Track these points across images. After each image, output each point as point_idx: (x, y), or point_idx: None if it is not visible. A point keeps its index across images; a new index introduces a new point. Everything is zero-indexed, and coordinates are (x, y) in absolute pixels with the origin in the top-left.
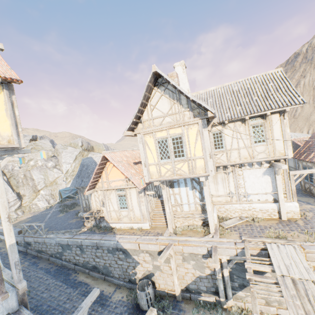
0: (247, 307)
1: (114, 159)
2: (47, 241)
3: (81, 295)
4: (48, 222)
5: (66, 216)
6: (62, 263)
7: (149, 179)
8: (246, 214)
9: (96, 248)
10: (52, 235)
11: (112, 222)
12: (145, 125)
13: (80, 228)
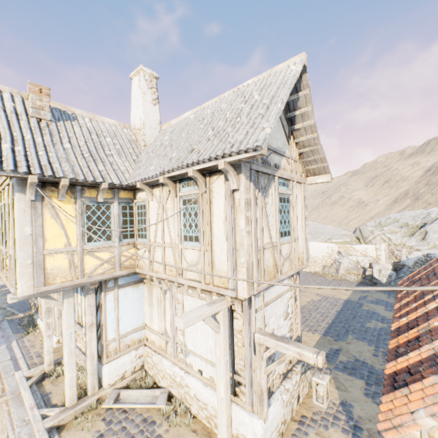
0: None
1: None
2: None
3: None
4: None
5: None
6: None
7: None
8: (176, 392)
9: None
10: None
11: (41, 318)
12: None
13: (25, 311)
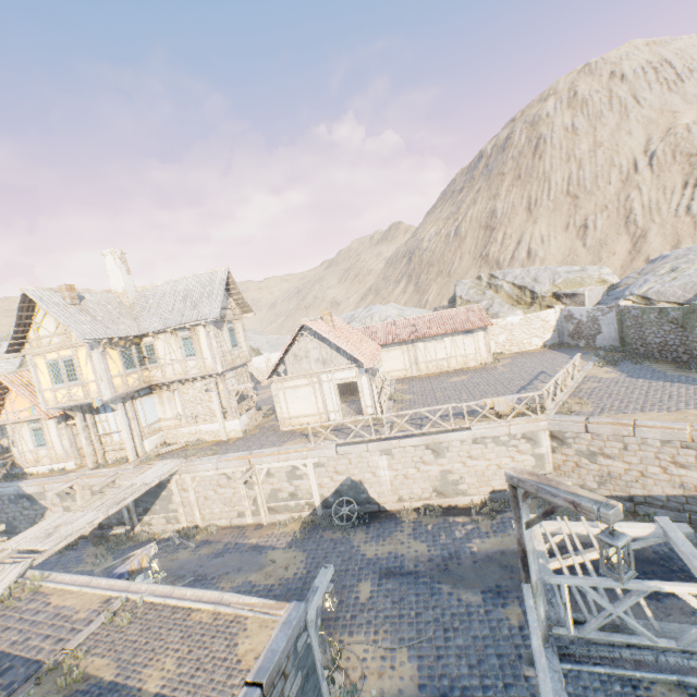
0: (151, 529)
1: (16, 382)
2: None
3: None
4: None
5: None
6: None
7: (46, 407)
8: (194, 439)
9: None
10: None
11: (29, 467)
12: (34, 345)
13: None
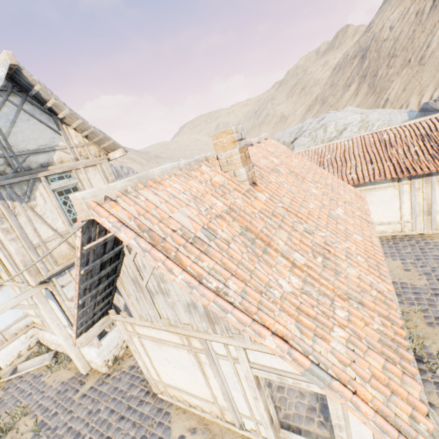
0: None
1: None
2: None
3: None
4: None
5: None
6: None
7: None
8: (60, 350)
9: None
10: None
11: None
12: None
13: None
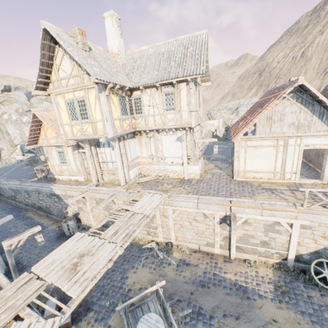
0: (136, 235)
1: (46, 117)
2: (2, 187)
3: (25, 225)
4: (11, 172)
5: (29, 169)
6: (17, 204)
7: (65, 138)
8: (161, 174)
9: (38, 193)
10: (5, 181)
11: (57, 175)
12: (55, 85)
13: (32, 178)
